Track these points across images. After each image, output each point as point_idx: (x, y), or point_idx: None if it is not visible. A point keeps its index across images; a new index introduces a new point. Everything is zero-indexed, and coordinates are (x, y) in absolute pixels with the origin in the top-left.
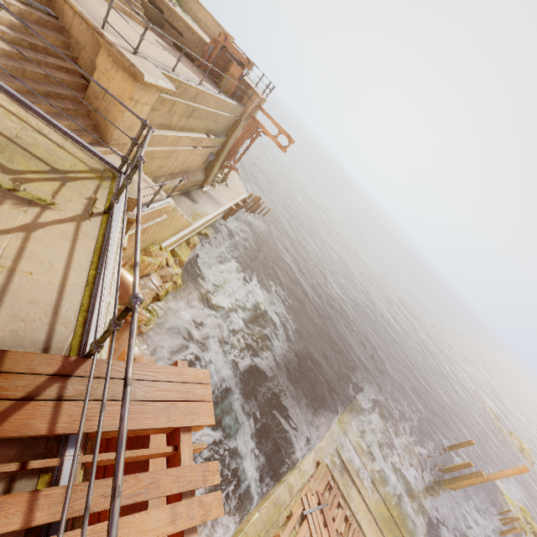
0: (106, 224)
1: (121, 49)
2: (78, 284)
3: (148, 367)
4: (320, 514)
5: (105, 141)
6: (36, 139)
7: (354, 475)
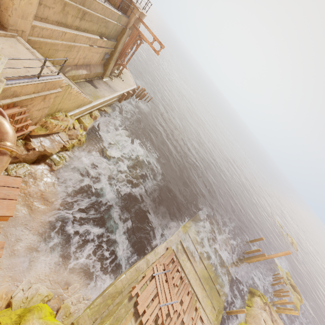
0: None
1: None
2: None
3: None
4: (164, 275)
5: (3, 25)
6: None
7: (190, 255)
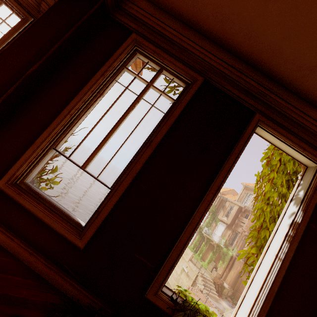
0: None
1: None
2: None
3: None
4: None
5: None
6: None
7: None
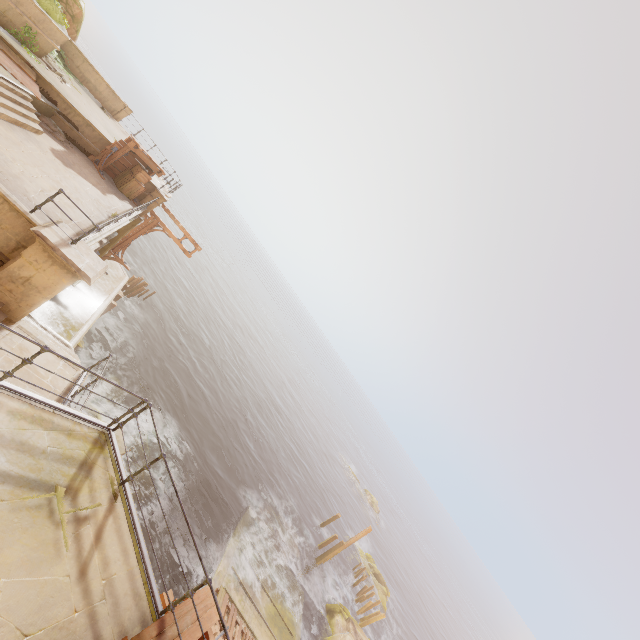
0: (124, 498)
1: (64, 251)
2: (135, 565)
3: (186, 602)
4: (223, 639)
5: (12, 320)
6: (57, 438)
7: (247, 587)
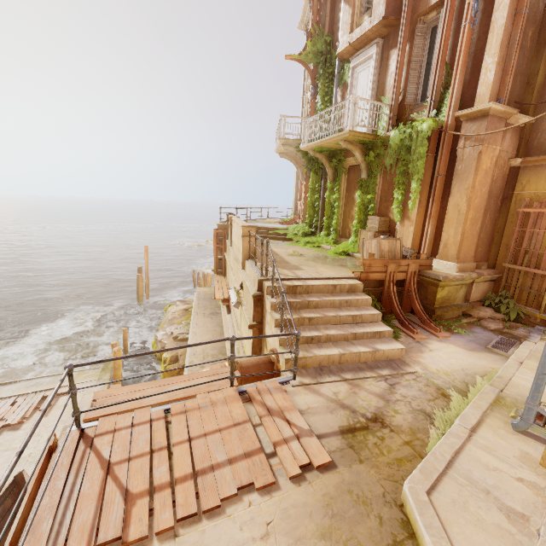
0: None
1: None
2: None
3: None
4: None
5: None
6: None
7: (5, 380)
